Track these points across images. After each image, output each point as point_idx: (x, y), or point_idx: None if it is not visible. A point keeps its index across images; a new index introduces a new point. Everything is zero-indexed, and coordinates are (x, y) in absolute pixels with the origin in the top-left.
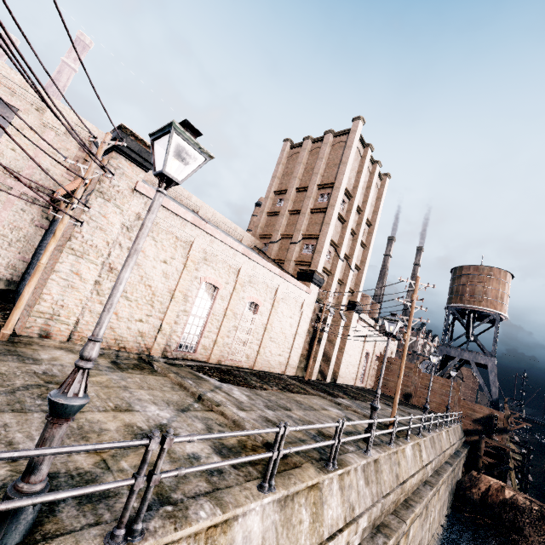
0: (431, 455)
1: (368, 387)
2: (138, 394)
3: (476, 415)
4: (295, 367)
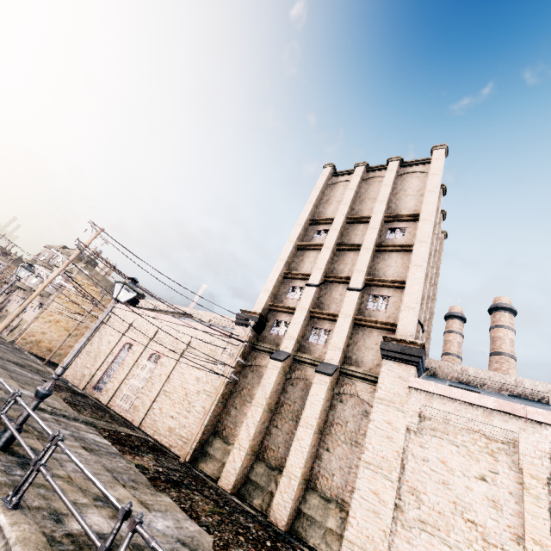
0: None
1: None
2: None
3: None
4: (193, 445)
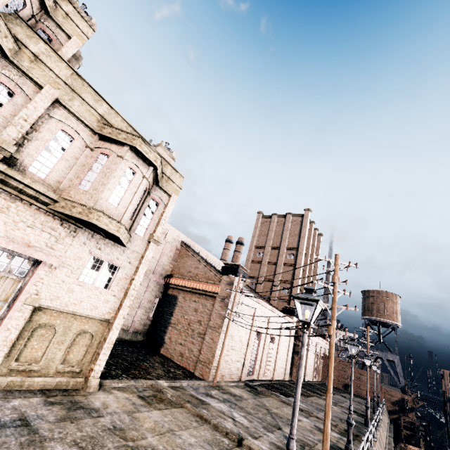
0: (385, 431)
1: (318, 380)
2: (286, 411)
3: (393, 398)
4: (288, 374)
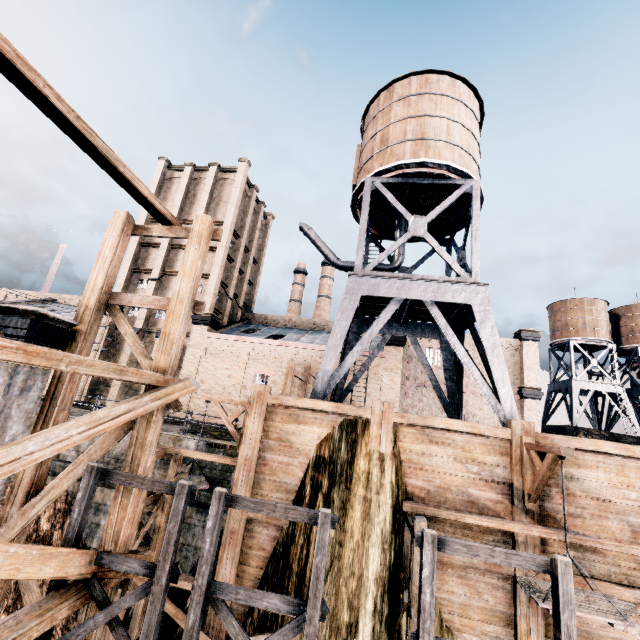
0: None
1: None
2: None
3: None
4: (85, 393)
